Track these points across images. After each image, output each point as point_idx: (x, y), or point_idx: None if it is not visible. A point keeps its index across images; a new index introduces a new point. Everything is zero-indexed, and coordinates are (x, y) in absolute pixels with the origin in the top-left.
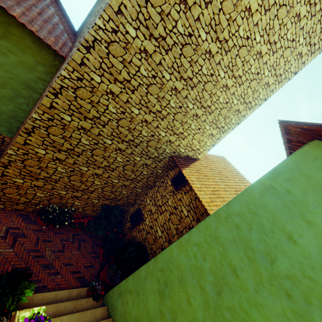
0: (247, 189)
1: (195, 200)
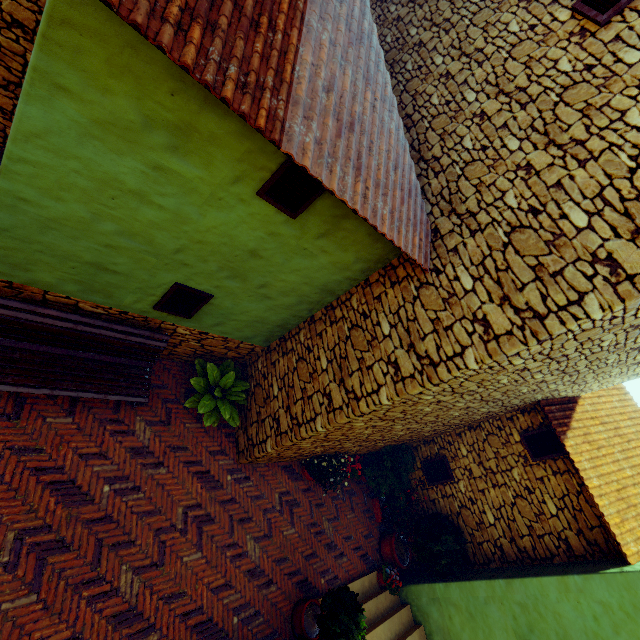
0: None
1: (578, 497)
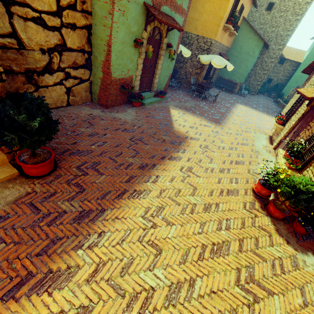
0: (310, 52)
1: (291, 63)
